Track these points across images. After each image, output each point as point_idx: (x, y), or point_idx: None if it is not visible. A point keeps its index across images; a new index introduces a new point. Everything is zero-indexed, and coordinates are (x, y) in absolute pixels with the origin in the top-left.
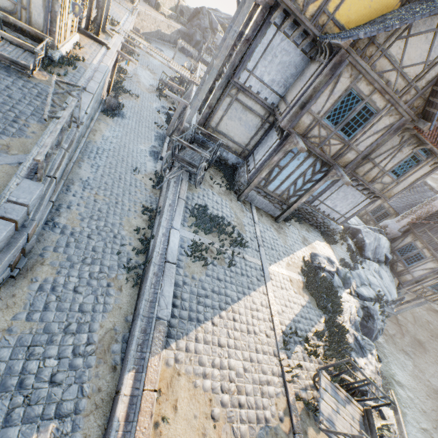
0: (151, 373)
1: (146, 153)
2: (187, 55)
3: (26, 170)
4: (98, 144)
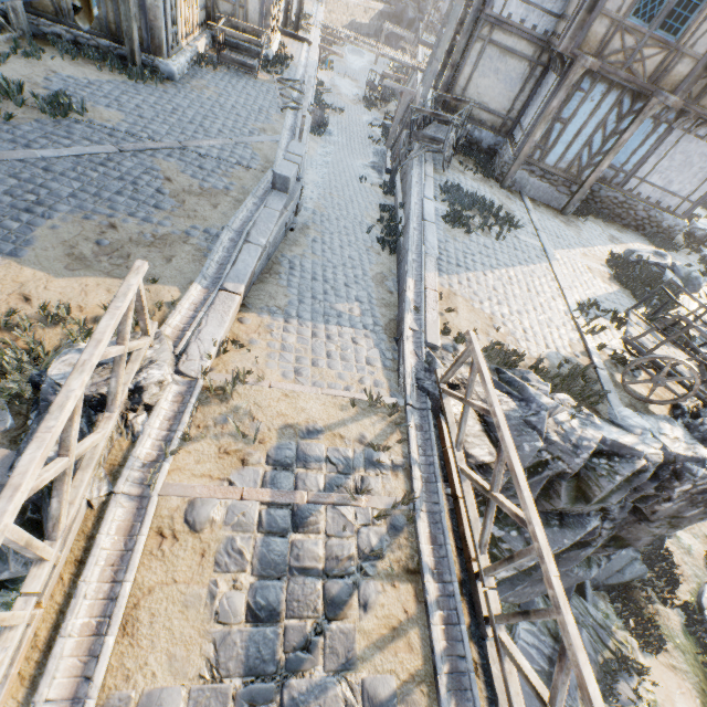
0: (430, 281)
1: (366, 168)
2: (395, 48)
3: (283, 146)
4: (315, 158)
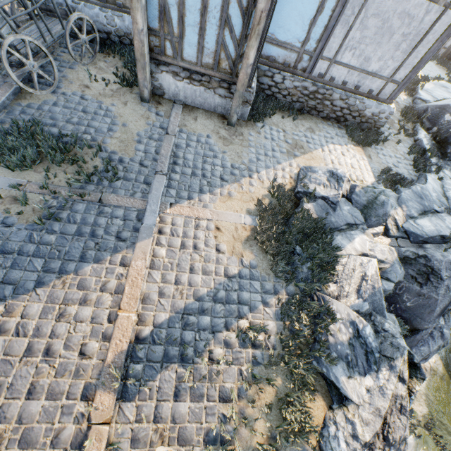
0: None
1: None
2: None
3: None
4: None
